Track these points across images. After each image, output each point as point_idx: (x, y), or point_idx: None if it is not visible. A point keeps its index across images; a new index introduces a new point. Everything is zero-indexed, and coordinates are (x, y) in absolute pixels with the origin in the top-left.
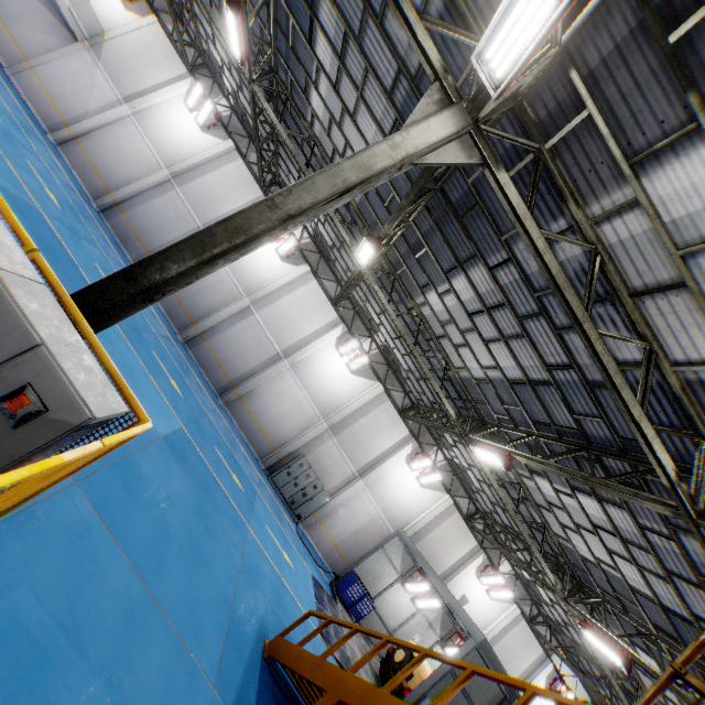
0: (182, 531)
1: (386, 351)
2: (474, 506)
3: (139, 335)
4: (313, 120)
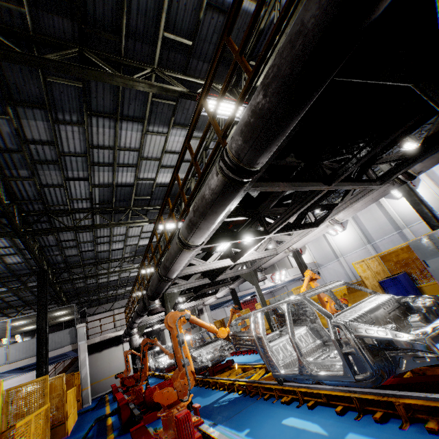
0: None
1: None
2: None
3: None
4: None
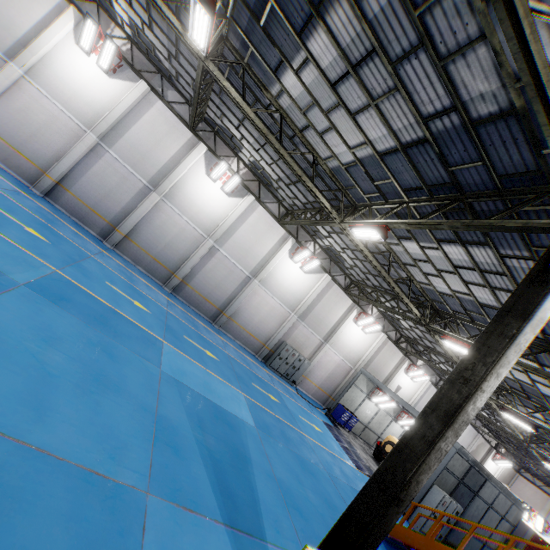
0: (318, 500)
1: (328, 250)
2: (399, 334)
3: (171, 331)
4: (279, 94)
